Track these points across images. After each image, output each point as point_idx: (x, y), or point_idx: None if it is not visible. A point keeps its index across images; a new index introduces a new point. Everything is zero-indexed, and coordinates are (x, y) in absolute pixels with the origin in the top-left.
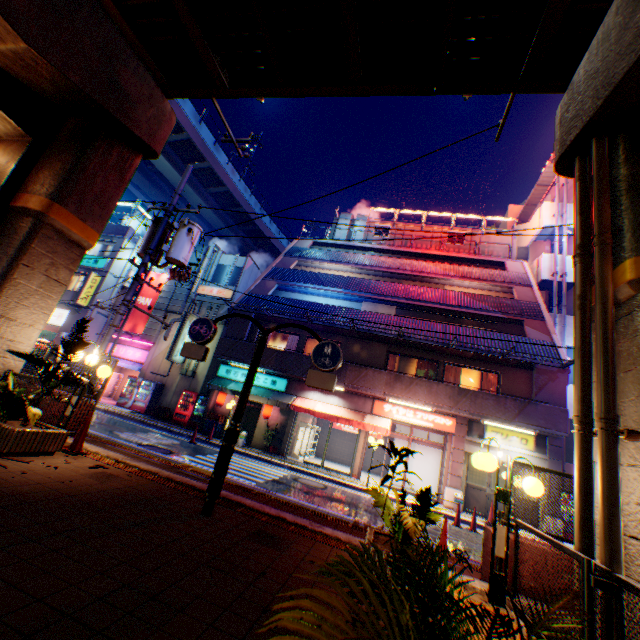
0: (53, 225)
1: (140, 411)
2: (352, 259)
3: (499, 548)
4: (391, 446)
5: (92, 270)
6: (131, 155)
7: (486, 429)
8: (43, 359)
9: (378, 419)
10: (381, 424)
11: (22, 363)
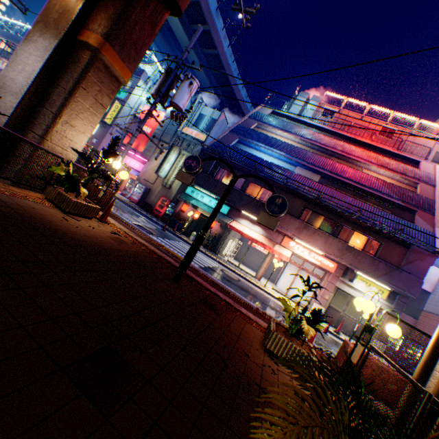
0: (103, 61)
1: (134, 202)
2: (298, 131)
3: (354, 357)
4: (307, 279)
5: (116, 99)
6: (162, 10)
7: (356, 277)
8: (91, 159)
9: (283, 249)
10: (284, 253)
11: (76, 157)
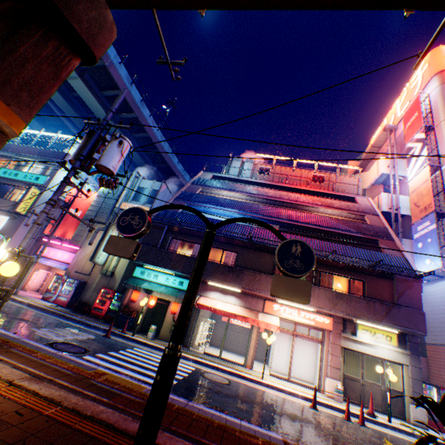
0: None
1: (62, 305)
2: (243, 189)
3: None
4: (441, 403)
5: (33, 185)
6: (68, 54)
7: (357, 327)
8: None
9: (269, 317)
10: (272, 321)
11: None
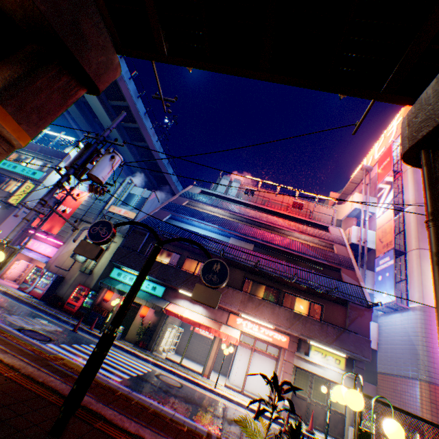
0: None
1: (37, 297)
2: (227, 206)
3: None
4: (273, 378)
5: (29, 179)
6: (77, 86)
7: (311, 348)
8: None
9: (231, 329)
10: (233, 334)
11: None
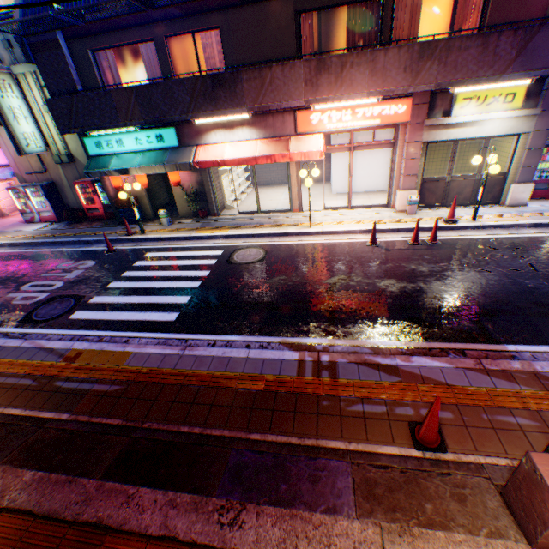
0: None
1: (54, 221)
2: None
3: None
4: None
5: None
6: None
7: (456, 100)
8: None
9: (307, 140)
10: (312, 147)
11: None
